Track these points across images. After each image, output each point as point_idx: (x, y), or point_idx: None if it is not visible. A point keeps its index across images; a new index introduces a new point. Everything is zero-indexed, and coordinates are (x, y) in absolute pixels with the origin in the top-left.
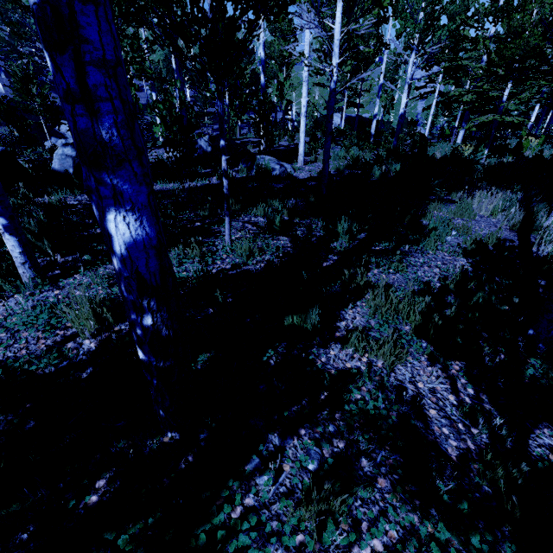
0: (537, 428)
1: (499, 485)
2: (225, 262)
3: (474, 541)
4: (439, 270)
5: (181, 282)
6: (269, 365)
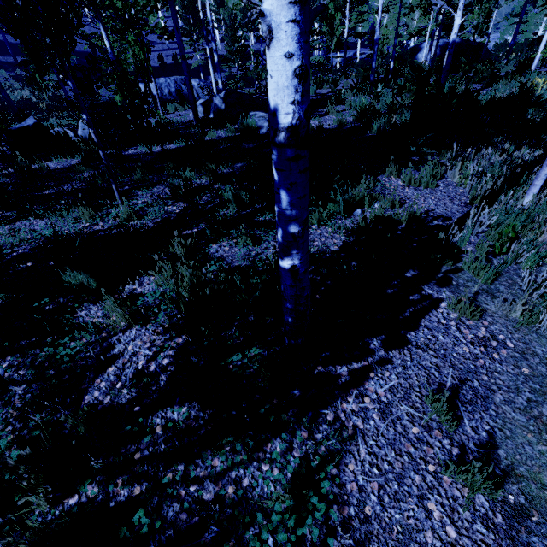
0: (182, 404)
1: (78, 429)
2: (106, 224)
3: (11, 452)
4: None
5: (51, 238)
6: (42, 310)
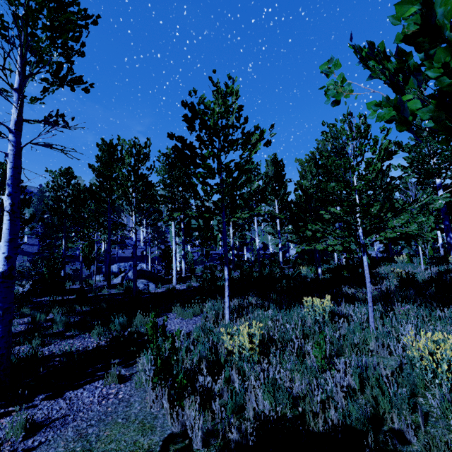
0: None
1: None
2: None
3: None
4: (66, 348)
5: None
6: None
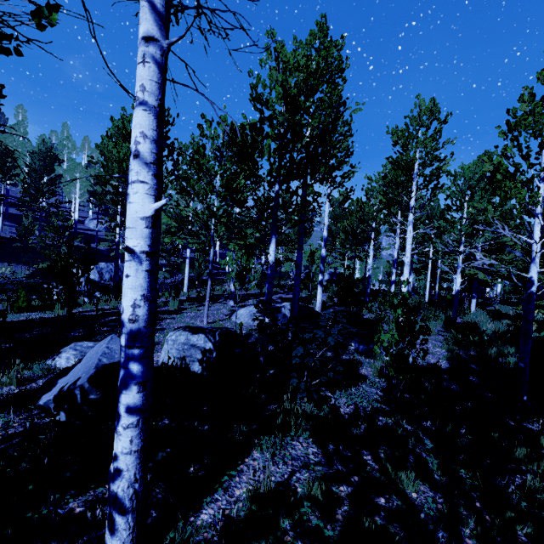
0: None
1: None
2: None
3: None
4: None
5: None
6: None
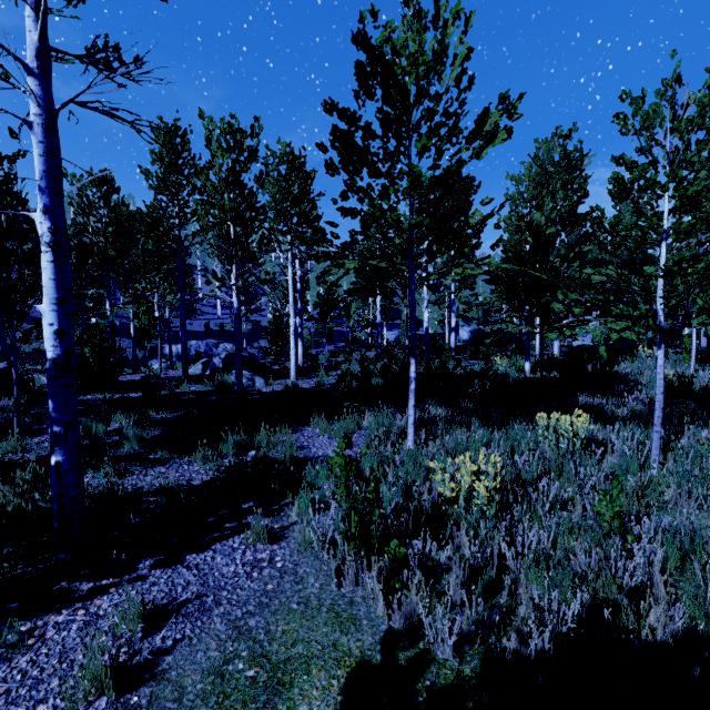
0: None
1: None
2: None
3: None
4: (159, 481)
5: None
6: None
